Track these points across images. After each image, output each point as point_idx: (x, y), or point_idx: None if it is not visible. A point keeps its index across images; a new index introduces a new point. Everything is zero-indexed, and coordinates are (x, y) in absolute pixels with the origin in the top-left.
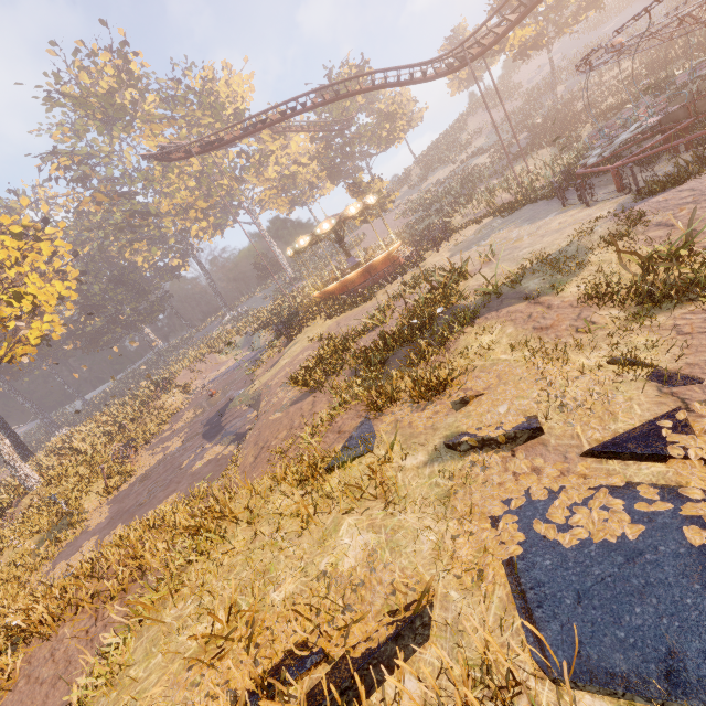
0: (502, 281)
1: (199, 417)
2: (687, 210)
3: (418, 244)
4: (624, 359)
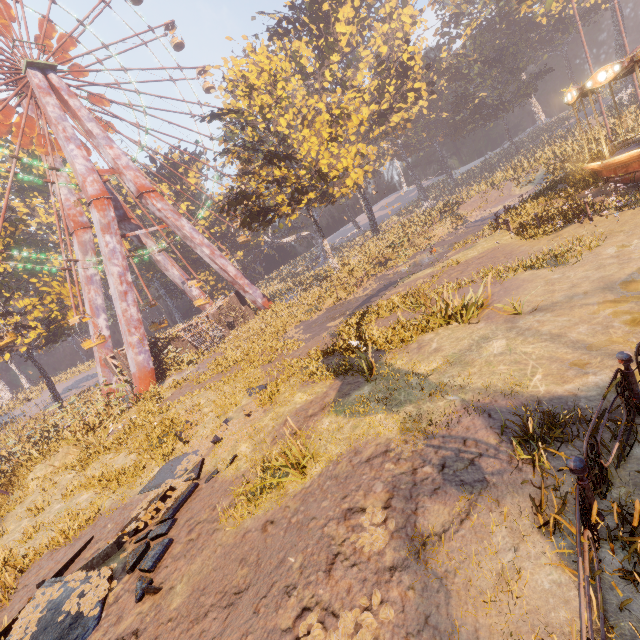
0: (395, 365)
1: (397, 274)
2: (389, 468)
3: None
4: (229, 459)
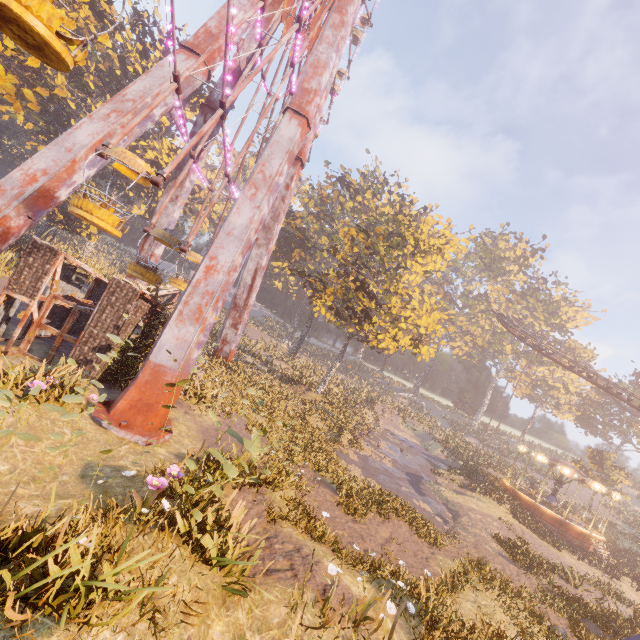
0: None
1: (396, 459)
2: None
3: (611, 552)
4: None
